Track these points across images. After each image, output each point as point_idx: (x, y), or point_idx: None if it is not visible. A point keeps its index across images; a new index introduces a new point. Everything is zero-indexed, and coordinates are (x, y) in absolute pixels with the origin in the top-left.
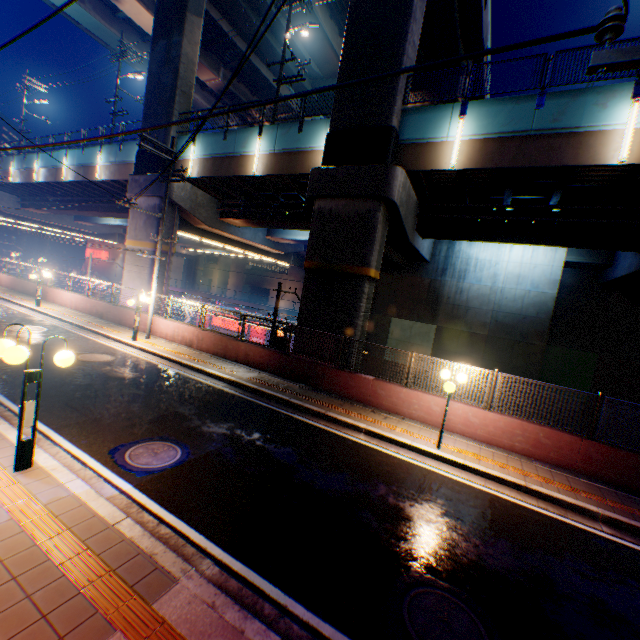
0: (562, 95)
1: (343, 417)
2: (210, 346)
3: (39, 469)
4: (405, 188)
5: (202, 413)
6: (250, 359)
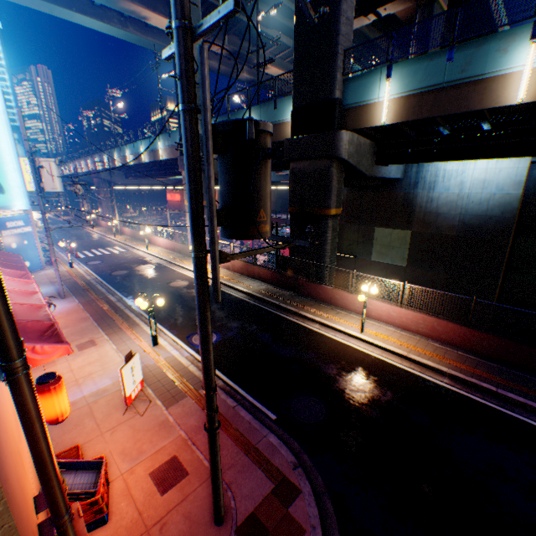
0: (468, 46)
1: (308, 314)
2: (239, 269)
3: (161, 345)
4: (352, 142)
5: (229, 315)
6: (261, 277)
